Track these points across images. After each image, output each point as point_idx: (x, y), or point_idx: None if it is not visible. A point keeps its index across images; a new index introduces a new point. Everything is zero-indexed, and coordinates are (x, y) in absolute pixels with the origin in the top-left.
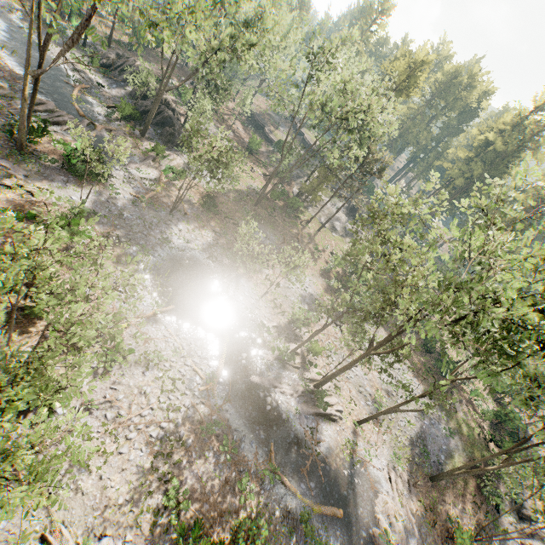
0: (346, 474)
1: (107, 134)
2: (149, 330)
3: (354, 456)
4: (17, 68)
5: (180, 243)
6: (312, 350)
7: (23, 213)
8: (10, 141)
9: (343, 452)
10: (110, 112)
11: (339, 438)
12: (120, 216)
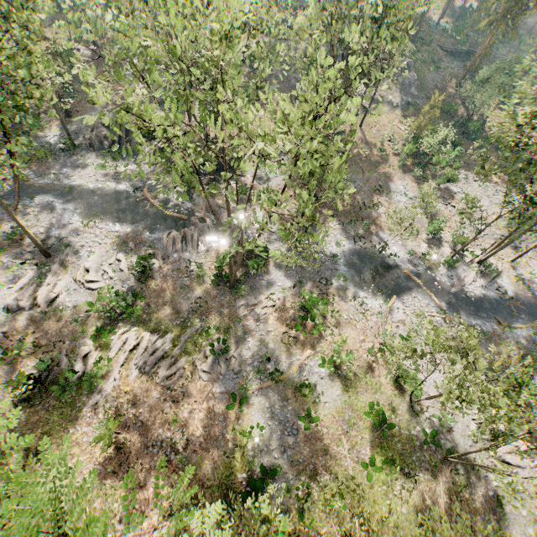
0: (529, 296)
1: (211, 215)
2: (396, 317)
3: (524, 282)
4: (121, 227)
5: (336, 249)
6: (459, 243)
7: (288, 320)
8: (217, 286)
9: (518, 285)
10: (188, 195)
11: (510, 280)
12: (302, 269)
